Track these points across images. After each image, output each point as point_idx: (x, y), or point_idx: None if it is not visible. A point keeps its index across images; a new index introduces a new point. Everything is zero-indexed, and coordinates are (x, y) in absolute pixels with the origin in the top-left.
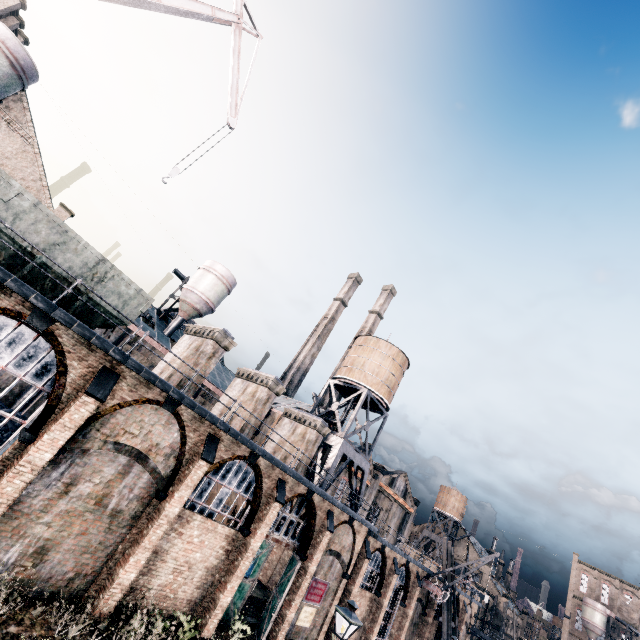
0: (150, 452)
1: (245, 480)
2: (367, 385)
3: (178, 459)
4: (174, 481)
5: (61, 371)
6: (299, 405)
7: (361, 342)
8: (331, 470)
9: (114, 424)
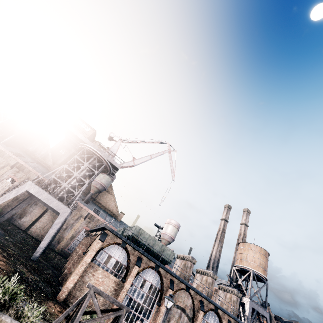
0: (185, 308)
1: (215, 320)
2: (251, 268)
3: (193, 310)
4: (194, 320)
5: (162, 282)
6: (221, 281)
7: (241, 246)
8: (249, 317)
9: (175, 298)
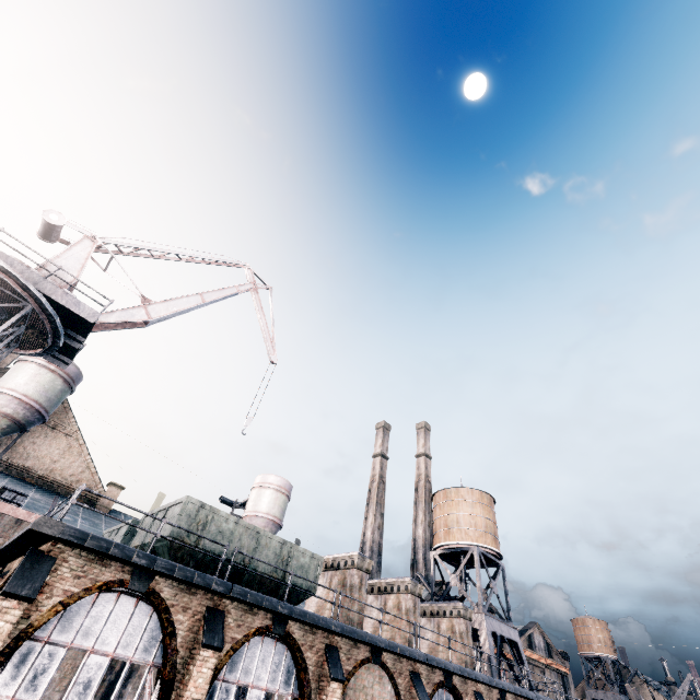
0: None
1: None
2: (473, 542)
3: None
4: None
5: (303, 668)
6: None
7: (442, 498)
8: (492, 658)
9: None
